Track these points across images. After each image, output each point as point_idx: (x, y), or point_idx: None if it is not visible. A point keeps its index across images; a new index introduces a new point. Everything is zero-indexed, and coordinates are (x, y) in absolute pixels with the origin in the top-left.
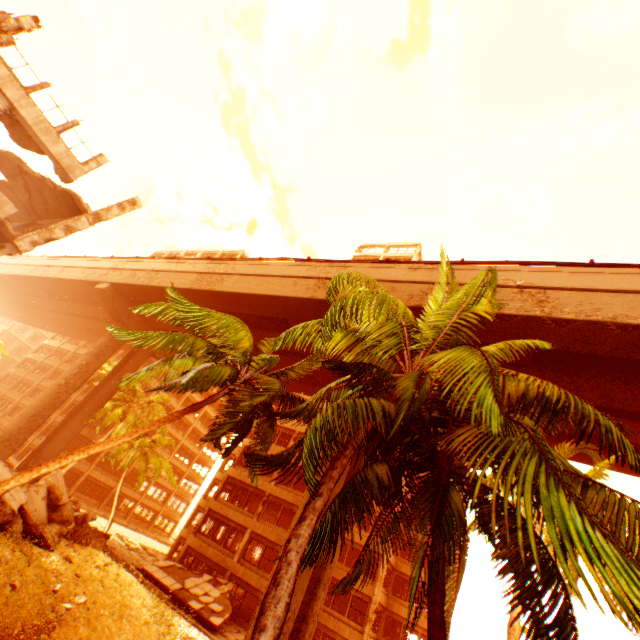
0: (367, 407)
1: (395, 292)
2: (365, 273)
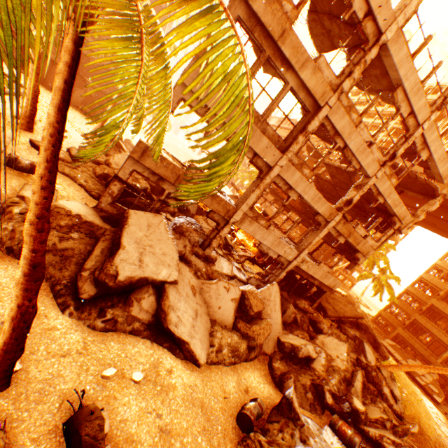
0: None
1: None
2: None
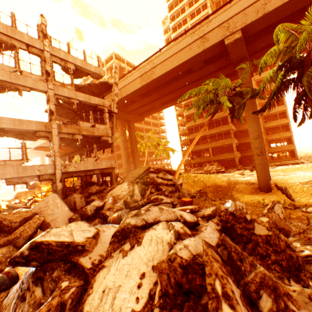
0: None
1: (246, 16)
2: (223, 17)
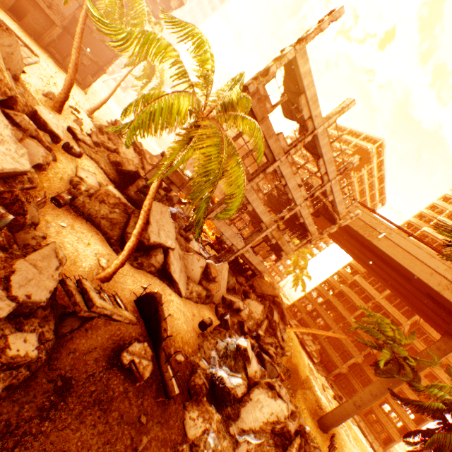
0: None
1: None
2: None
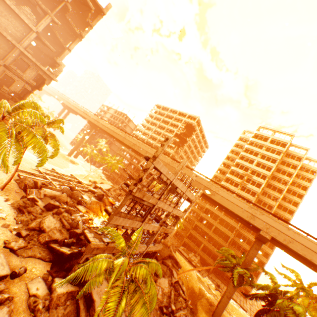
0: (274, 314)
1: (279, 235)
2: (269, 221)
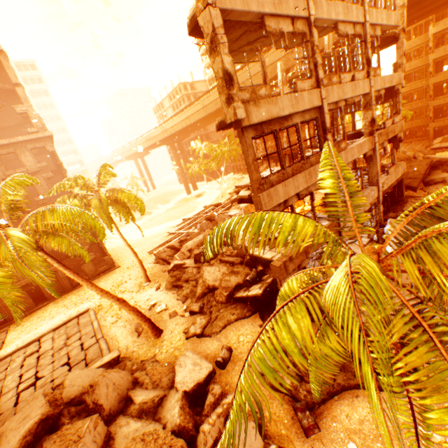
0: None
1: None
2: None
